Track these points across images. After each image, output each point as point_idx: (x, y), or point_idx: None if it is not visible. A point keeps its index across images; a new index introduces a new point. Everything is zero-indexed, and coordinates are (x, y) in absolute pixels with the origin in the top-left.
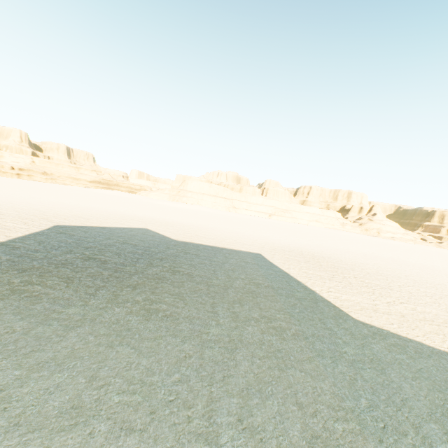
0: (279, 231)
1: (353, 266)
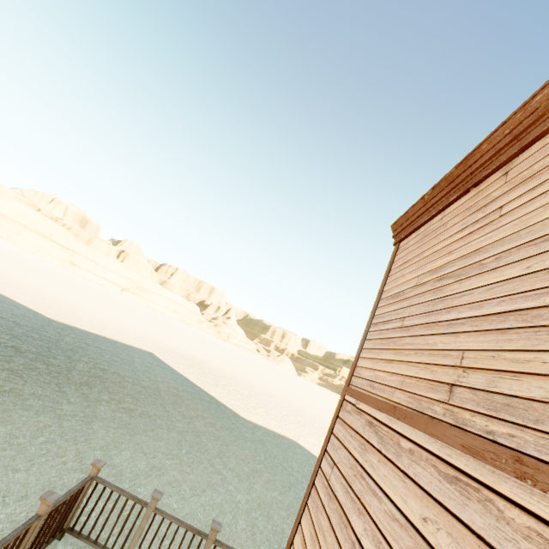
0: (145, 319)
1: (224, 374)
